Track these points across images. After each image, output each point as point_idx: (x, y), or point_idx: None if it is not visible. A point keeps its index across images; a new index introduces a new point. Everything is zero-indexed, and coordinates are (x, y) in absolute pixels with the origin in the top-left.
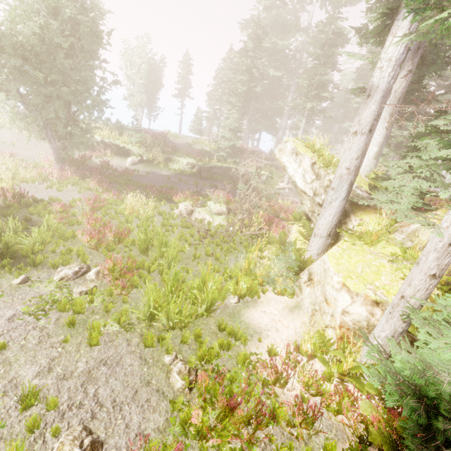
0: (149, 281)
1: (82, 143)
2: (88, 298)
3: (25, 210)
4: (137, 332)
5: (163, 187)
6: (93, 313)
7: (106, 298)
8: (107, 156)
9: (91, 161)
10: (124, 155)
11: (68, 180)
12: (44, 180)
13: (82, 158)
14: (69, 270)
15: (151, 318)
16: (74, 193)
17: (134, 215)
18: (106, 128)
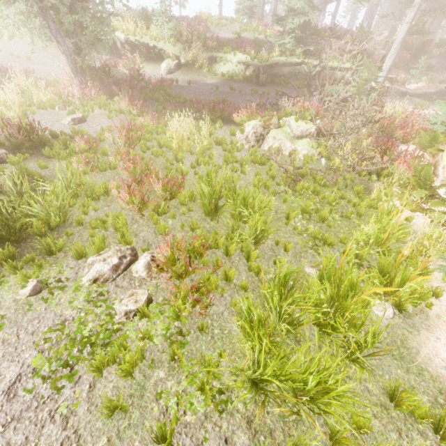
0: (233, 279)
1: (99, 40)
2: (140, 324)
3: (41, 150)
4: (238, 414)
5: (213, 100)
6: (153, 365)
7: (170, 320)
8: (136, 64)
9: (117, 71)
10: (156, 59)
11: (93, 101)
12: (65, 104)
13: (105, 67)
14: (103, 265)
15: (259, 380)
16: (103, 119)
17: (183, 148)
18: (129, 19)
